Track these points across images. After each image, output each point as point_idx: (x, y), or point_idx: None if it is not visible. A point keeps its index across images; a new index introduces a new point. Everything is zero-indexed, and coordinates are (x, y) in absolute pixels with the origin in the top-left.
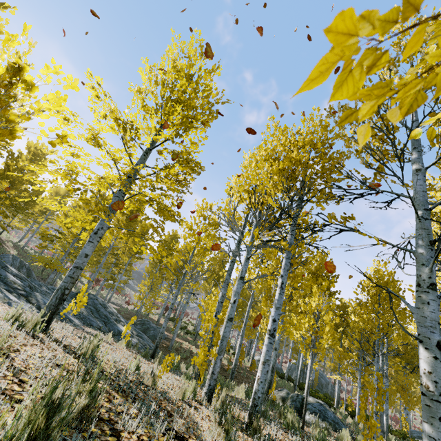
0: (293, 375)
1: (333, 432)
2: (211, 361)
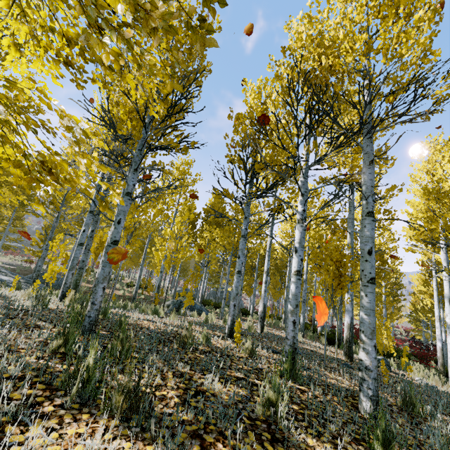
0: (210, 298)
1: (197, 316)
2: (121, 296)
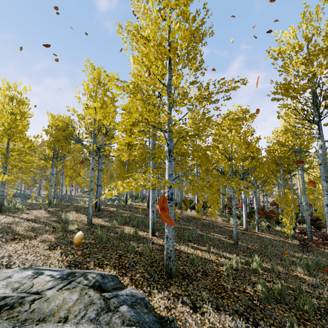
0: None
1: None
2: None
